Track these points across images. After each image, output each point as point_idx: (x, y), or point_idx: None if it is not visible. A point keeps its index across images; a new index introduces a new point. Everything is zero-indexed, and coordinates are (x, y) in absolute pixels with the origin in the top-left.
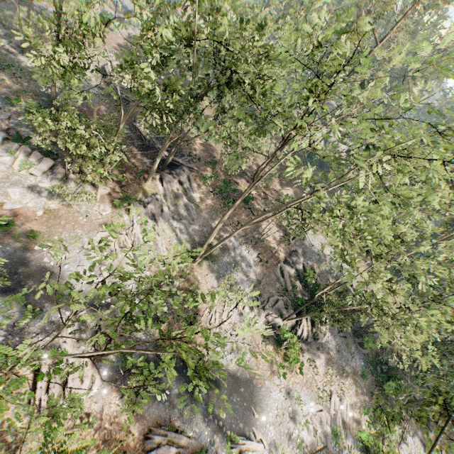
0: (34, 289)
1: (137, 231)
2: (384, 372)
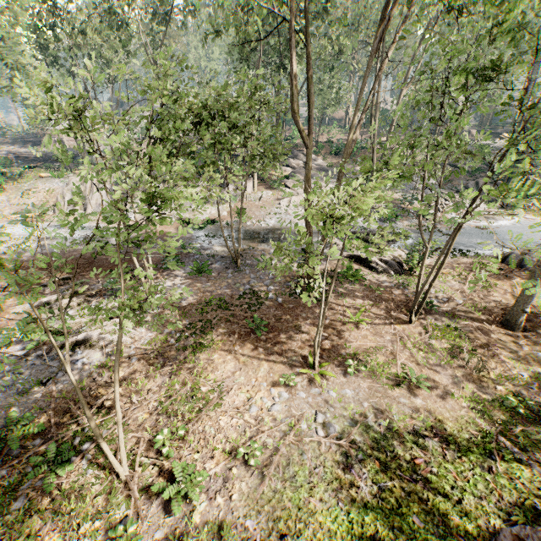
0: (278, 237)
1: None
2: None
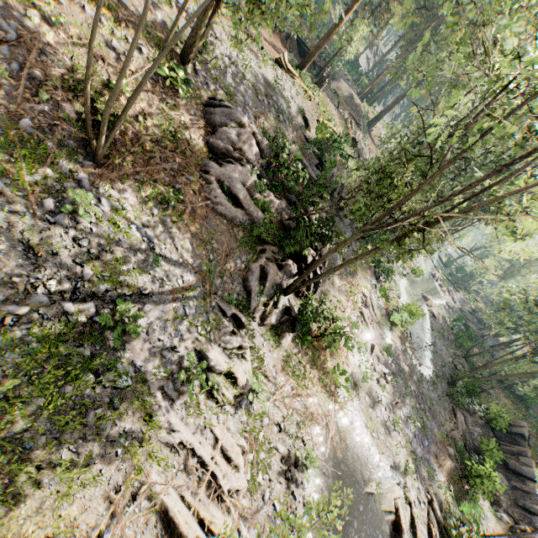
0: None
1: None
2: None
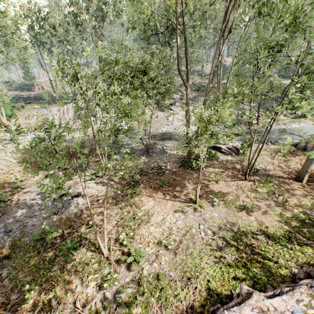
0: (169, 137)
1: (182, 112)
2: None
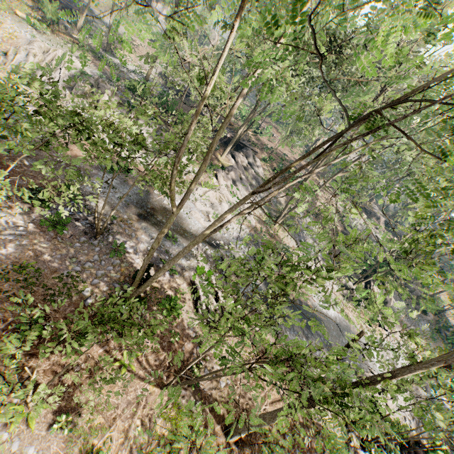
0: (164, 223)
1: (227, 192)
2: (448, 336)
